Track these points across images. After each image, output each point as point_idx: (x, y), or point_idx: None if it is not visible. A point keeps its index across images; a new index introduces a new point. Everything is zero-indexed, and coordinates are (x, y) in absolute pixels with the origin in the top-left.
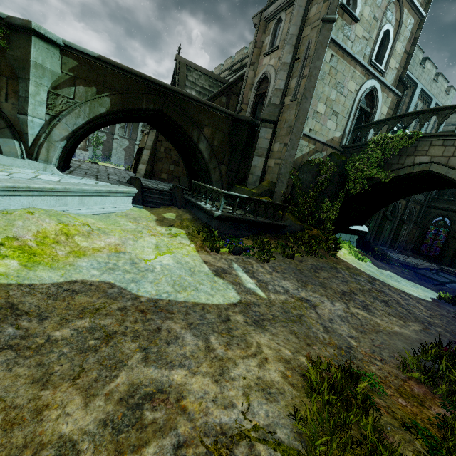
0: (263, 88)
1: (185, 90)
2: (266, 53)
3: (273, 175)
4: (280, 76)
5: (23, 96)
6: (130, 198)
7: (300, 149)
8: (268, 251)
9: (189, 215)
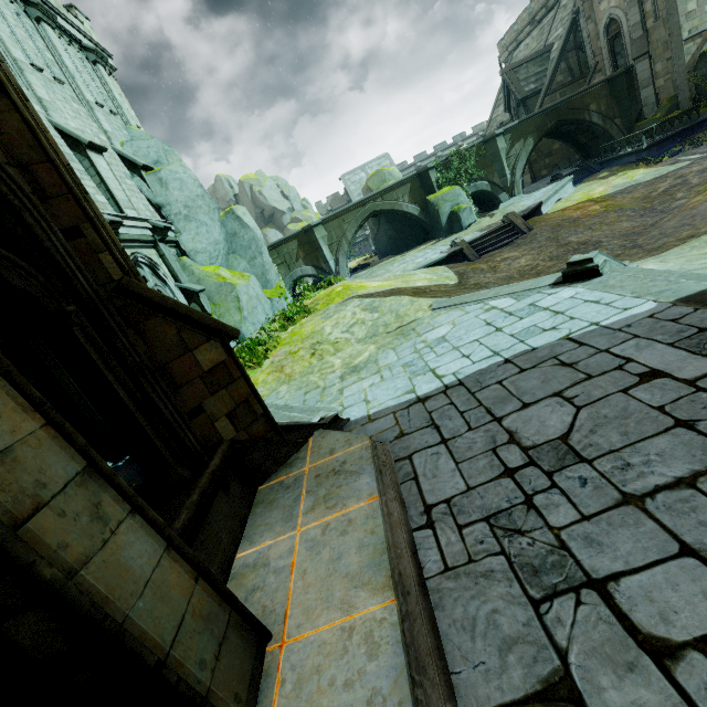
0: (613, 30)
1: (525, 91)
2: (600, 1)
3: (668, 91)
4: (631, 13)
5: (500, 169)
6: (571, 183)
7: (687, 54)
8: (699, 141)
9: (615, 167)
